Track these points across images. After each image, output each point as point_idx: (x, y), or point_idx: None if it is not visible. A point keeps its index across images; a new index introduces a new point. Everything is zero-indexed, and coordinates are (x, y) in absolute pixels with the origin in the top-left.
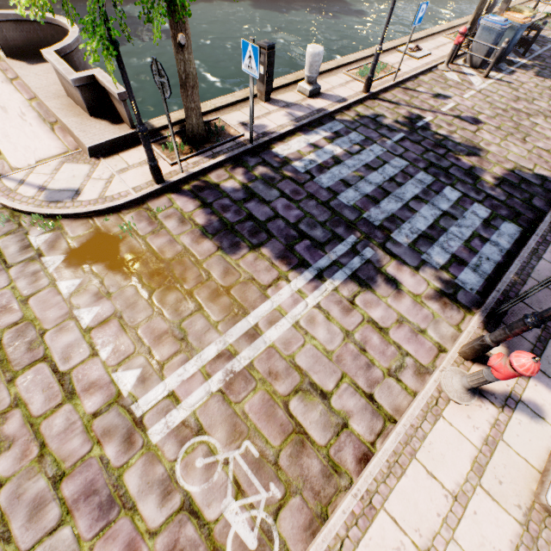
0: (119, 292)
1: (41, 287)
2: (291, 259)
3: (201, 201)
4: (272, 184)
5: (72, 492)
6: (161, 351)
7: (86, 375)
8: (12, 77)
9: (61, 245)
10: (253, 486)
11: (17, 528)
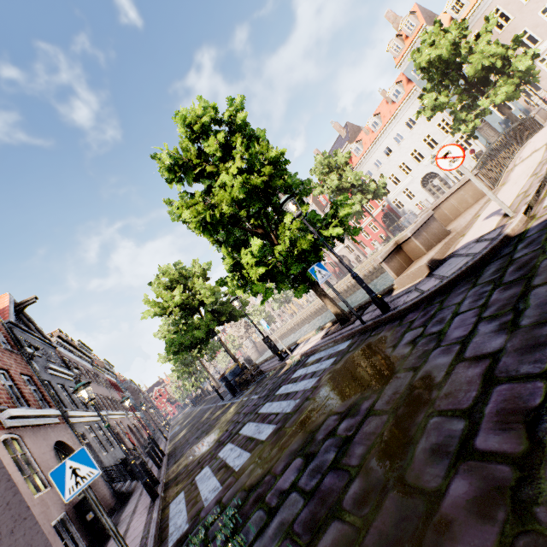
0: None
1: None
2: None
3: None
4: None
5: None
6: None
7: None
8: None
9: None
10: None
11: None
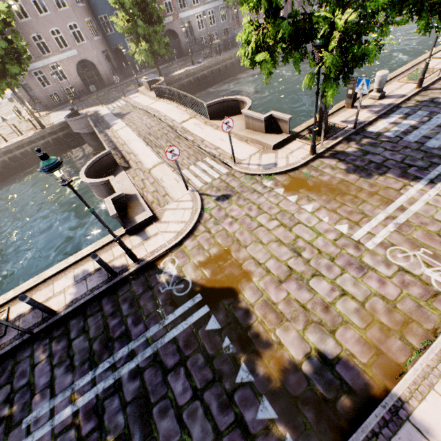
0: (318, 198)
1: (281, 199)
2: (408, 177)
3: (338, 159)
4: (376, 146)
5: (341, 264)
6: (353, 218)
7: (322, 227)
8: (216, 127)
9: (279, 185)
10: (435, 264)
11: (324, 273)
